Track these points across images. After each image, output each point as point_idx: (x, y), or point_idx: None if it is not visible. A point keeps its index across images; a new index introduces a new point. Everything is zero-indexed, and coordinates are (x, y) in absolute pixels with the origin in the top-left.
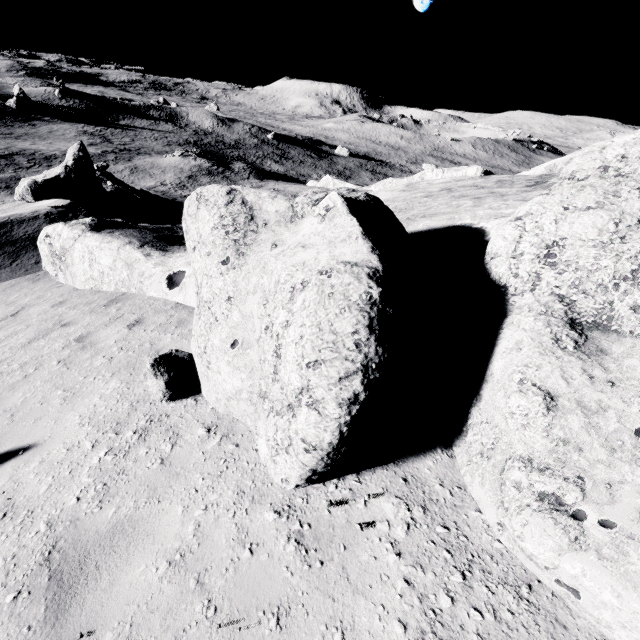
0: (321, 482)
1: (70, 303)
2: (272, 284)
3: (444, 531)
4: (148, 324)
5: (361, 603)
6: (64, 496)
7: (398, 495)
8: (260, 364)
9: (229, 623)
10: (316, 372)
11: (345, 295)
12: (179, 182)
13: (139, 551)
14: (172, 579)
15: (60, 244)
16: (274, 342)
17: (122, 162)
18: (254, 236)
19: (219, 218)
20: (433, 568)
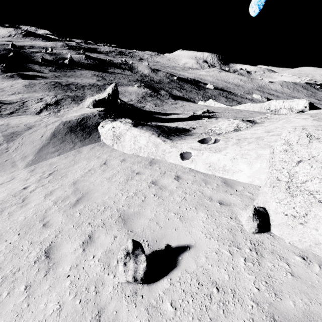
0: None
1: (129, 161)
2: None
3: None
4: (185, 179)
5: None
6: (245, 284)
7: None
8: None
9: None
10: None
11: None
12: (138, 99)
13: None
14: None
15: (119, 131)
16: None
17: None
18: None
19: None
20: None
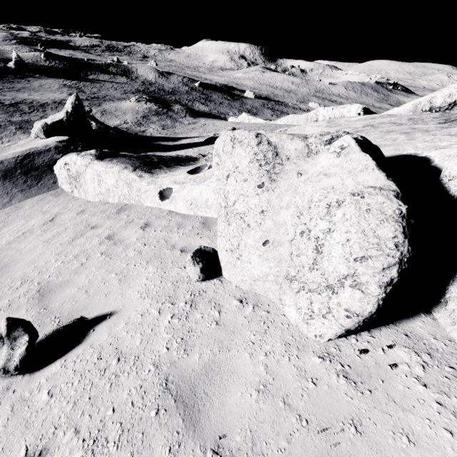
0: (344, 337)
1: (89, 211)
2: (305, 202)
3: (451, 370)
4: (155, 226)
5: (411, 417)
6: (156, 346)
7: (406, 346)
8: (290, 257)
9: (321, 430)
10: (363, 264)
11: (381, 211)
12: (137, 121)
13: (231, 383)
14: (265, 401)
15: (75, 169)
16: (313, 243)
17: (94, 107)
18: (280, 167)
19: (253, 155)
20: (454, 394)
